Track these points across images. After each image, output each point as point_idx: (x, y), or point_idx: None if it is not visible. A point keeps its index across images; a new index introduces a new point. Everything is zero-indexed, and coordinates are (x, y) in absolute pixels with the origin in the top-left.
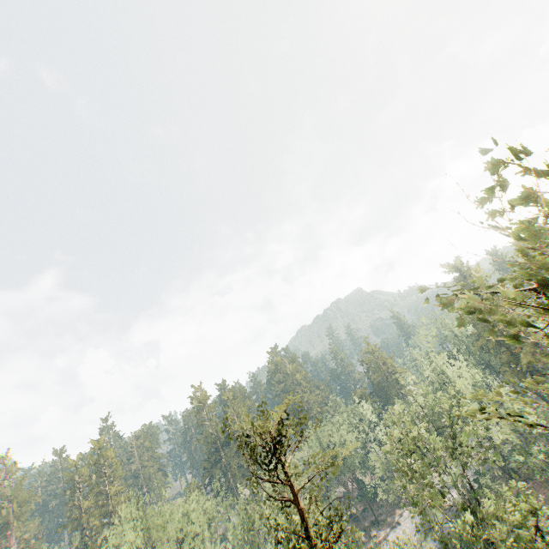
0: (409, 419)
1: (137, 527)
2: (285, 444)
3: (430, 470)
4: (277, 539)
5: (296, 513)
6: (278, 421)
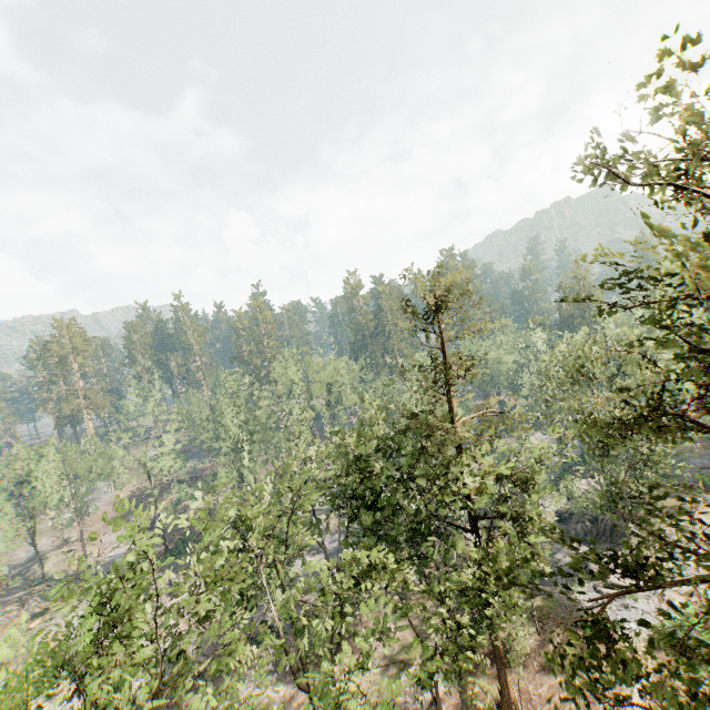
0: (579, 342)
1: (298, 365)
2: (444, 304)
3: (576, 388)
4: (421, 365)
5: (438, 360)
6: (443, 287)
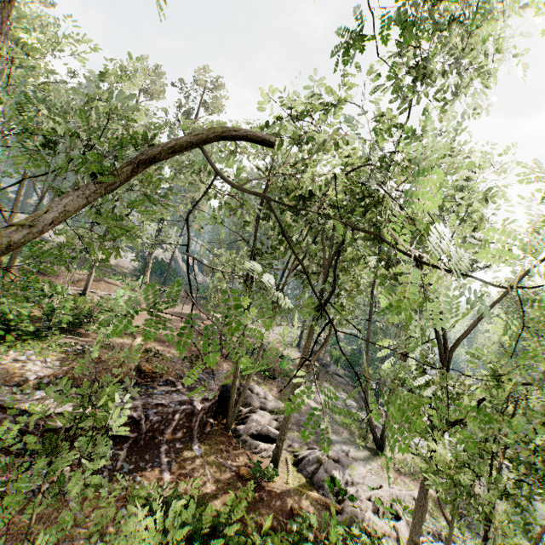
0: None
1: None
2: None
3: None
4: None
5: None
6: None
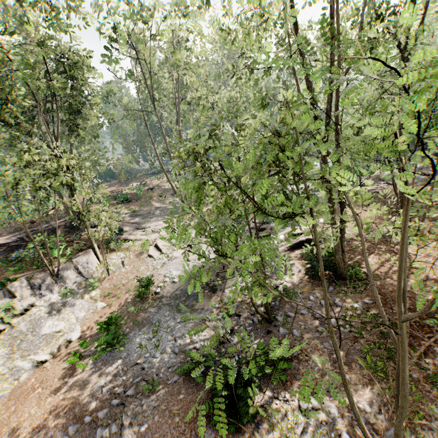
0: None
1: None
2: None
3: None
4: None
5: None
6: None
